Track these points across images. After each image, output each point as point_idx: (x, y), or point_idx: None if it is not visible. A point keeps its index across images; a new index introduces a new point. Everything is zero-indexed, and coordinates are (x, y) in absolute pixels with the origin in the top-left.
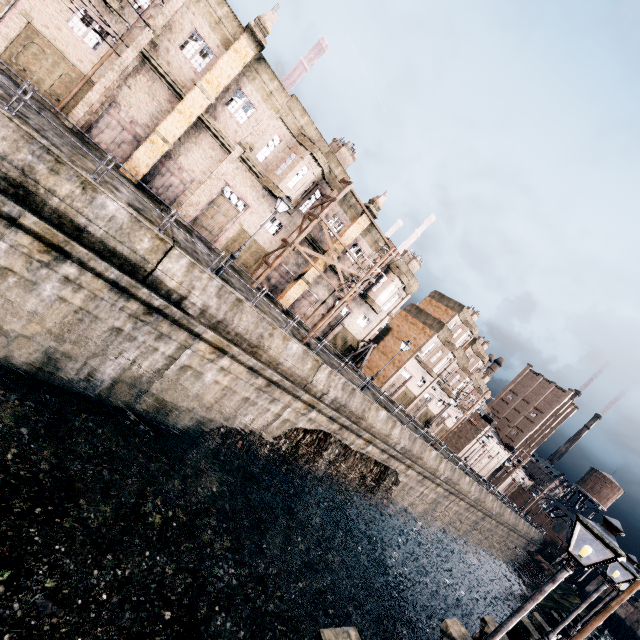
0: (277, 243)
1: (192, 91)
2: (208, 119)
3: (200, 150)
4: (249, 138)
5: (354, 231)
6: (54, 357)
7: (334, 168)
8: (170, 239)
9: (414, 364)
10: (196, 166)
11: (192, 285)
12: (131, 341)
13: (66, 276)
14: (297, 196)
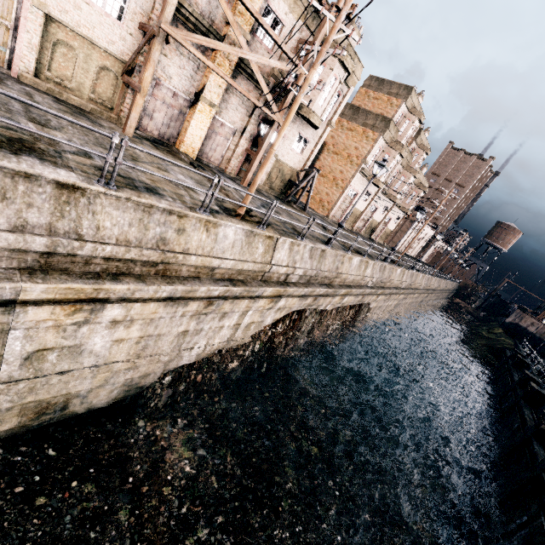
0: (134, 37)
1: None
2: None
3: None
4: None
5: None
6: None
7: None
8: None
9: (359, 179)
10: None
11: None
12: None
13: None
14: None
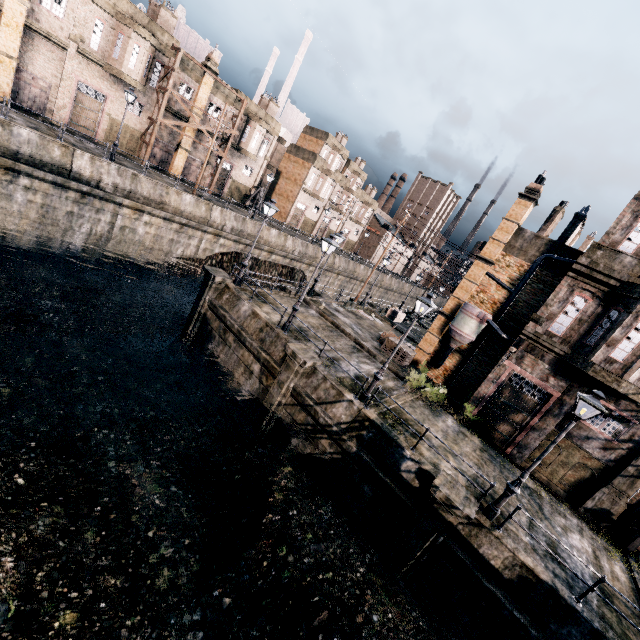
0: (146, 122)
1: (6, 1)
2: (33, 24)
3: (41, 56)
4: (76, 31)
5: (204, 92)
6: (45, 239)
7: (161, 37)
8: (70, 145)
9: (304, 196)
10: (46, 72)
11: (100, 172)
12: (82, 218)
13: (25, 186)
14: (142, 75)
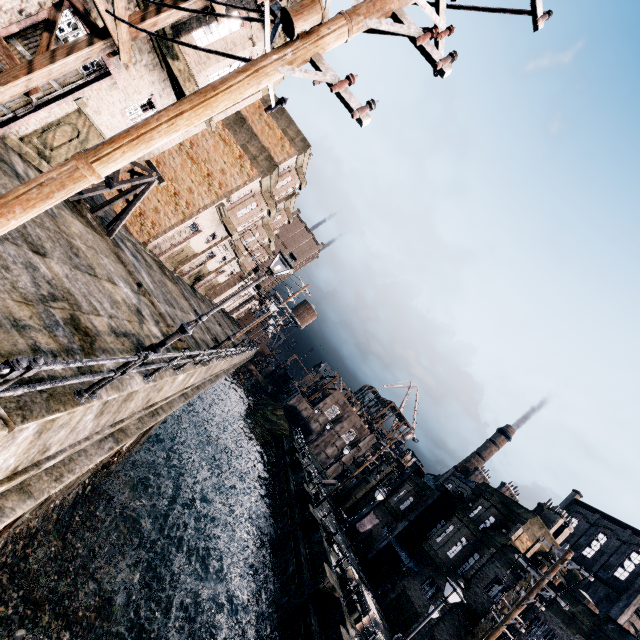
0: None
1: None
2: None
3: None
4: None
5: None
6: None
7: None
8: None
9: (212, 215)
10: None
11: None
12: None
13: None
14: None
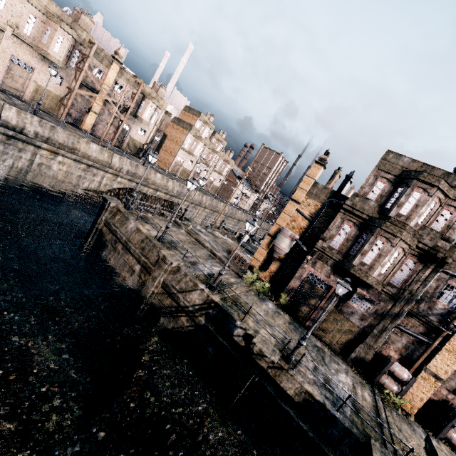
0: (65, 90)
1: None
2: None
3: None
4: (13, 19)
5: (112, 75)
6: None
7: (81, 33)
8: (0, 100)
9: (183, 153)
10: None
11: (24, 122)
12: (6, 155)
13: None
14: (64, 57)
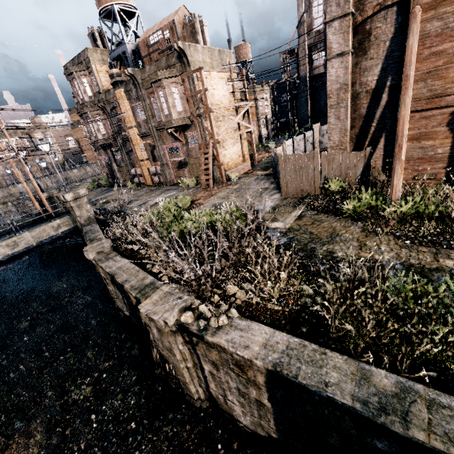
0: None
1: None
2: None
3: None
4: None
5: None
6: None
7: None
8: None
9: None
10: None
11: None
12: None
13: None
14: None
